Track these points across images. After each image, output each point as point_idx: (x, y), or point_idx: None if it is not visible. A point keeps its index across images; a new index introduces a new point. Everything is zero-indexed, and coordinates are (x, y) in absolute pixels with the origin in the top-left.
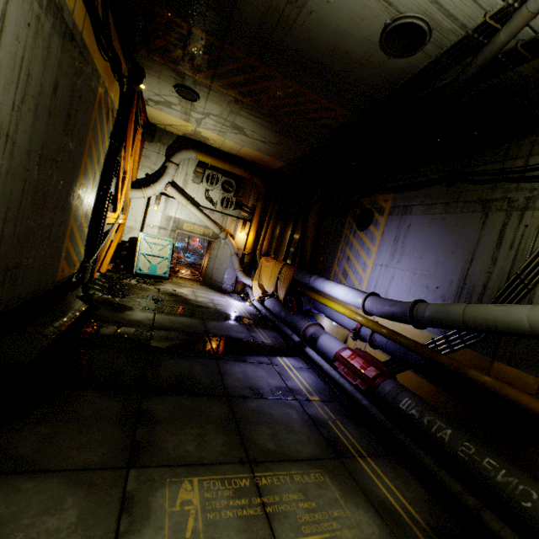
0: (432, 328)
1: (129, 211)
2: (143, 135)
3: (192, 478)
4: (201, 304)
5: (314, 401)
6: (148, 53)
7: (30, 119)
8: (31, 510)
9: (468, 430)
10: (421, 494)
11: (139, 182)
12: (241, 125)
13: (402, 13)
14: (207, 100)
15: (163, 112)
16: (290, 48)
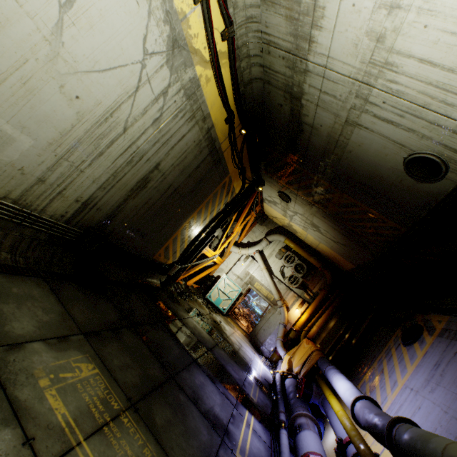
0: None
1: (226, 259)
2: (257, 219)
3: (97, 368)
4: (229, 340)
5: None
6: (267, 172)
7: (178, 173)
8: (42, 304)
9: None
10: None
11: (241, 244)
12: (317, 224)
13: (415, 151)
14: (295, 203)
15: (272, 208)
16: (341, 172)
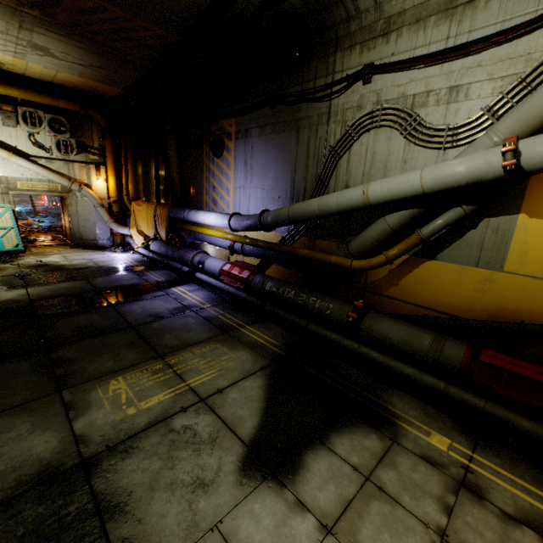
0: (281, 229)
1: None
2: None
3: (117, 378)
4: (79, 266)
5: (207, 308)
6: None
7: None
8: None
9: (304, 288)
10: (279, 332)
11: None
12: (43, 45)
13: None
14: None
15: None
16: None
